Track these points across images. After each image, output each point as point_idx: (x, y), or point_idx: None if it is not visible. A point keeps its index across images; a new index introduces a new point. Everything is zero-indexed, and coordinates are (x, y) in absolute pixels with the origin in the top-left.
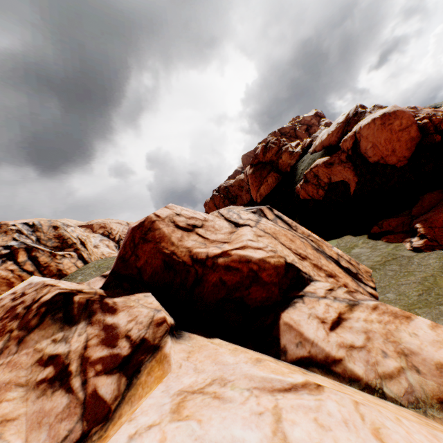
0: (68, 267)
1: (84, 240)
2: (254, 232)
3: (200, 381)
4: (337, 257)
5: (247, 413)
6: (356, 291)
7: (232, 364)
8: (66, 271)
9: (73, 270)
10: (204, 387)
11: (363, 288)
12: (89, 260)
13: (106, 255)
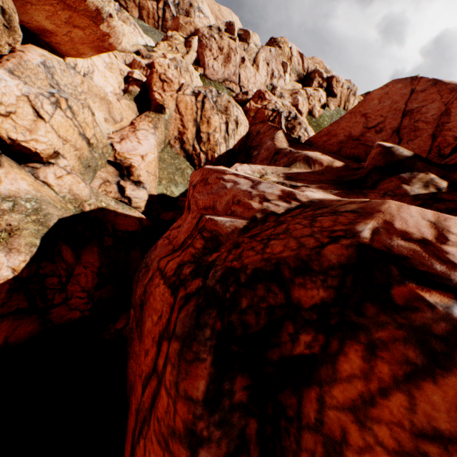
0: None
1: None
2: None
3: None
4: None
5: None
6: None
7: None
8: None
9: None
10: None
11: None
12: None
13: None
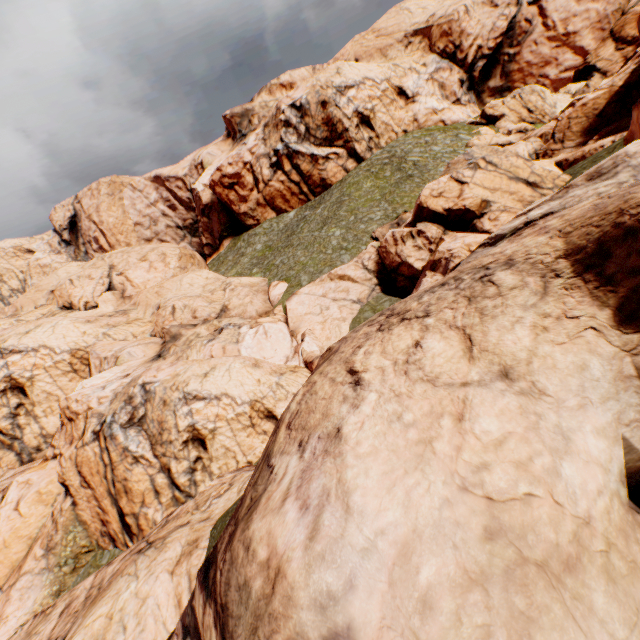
0: (333, 174)
1: (368, 113)
2: (72, 453)
3: (34, 480)
4: (130, 513)
5: (14, 496)
6: (114, 530)
7: (40, 484)
8: (330, 181)
9: (339, 179)
10: (29, 483)
11: (125, 538)
12: (365, 156)
13: (420, 122)
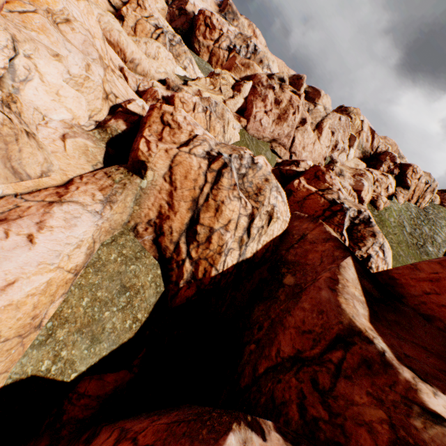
0: None
1: None
2: (137, 16)
3: None
4: None
5: None
6: None
7: None
8: None
9: None
10: None
11: None
12: None
13: None
